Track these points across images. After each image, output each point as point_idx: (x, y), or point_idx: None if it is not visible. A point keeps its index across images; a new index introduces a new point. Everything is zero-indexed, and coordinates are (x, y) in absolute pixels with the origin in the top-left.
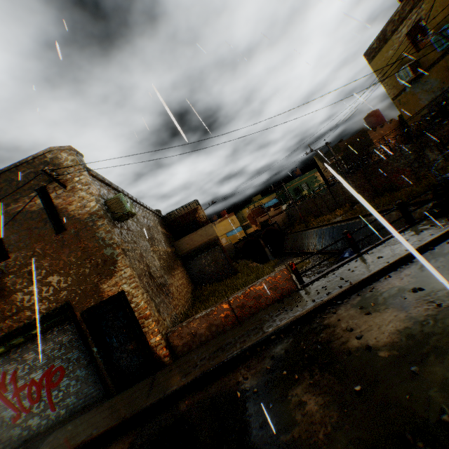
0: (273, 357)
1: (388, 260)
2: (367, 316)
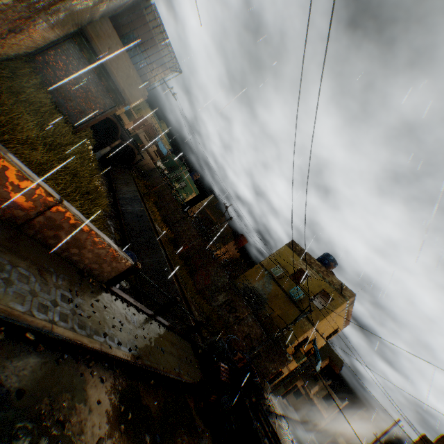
0: None
1: (165, 365)
2: (119, 434)
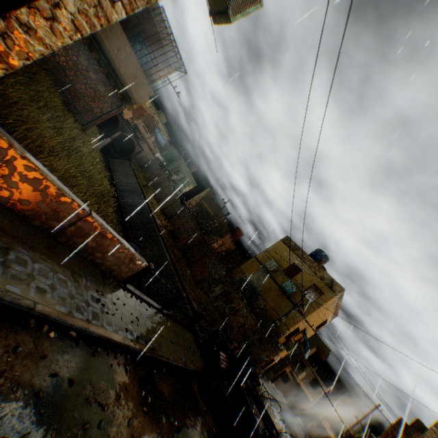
0: (55, 376)
1: (174, 355)
2: (143, 415)
